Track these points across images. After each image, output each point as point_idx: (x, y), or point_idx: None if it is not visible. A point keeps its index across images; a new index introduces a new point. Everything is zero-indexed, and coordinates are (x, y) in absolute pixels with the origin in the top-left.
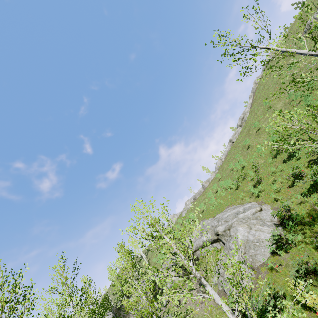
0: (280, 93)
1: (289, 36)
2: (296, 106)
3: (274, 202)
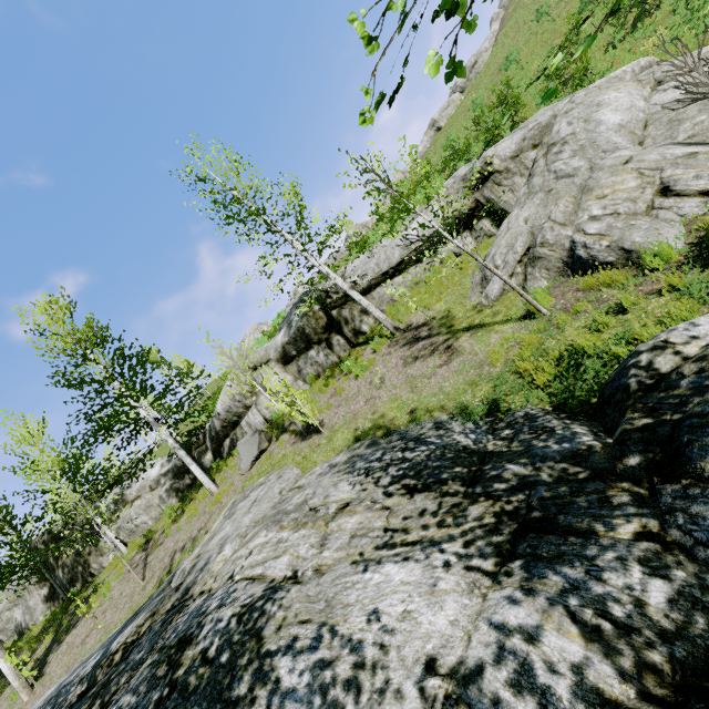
0: None
1: None
2: None
3: None
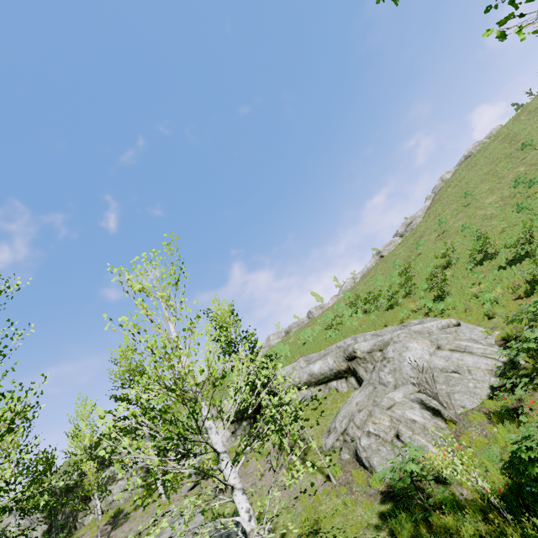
0: (494, 184)
1: (520, 118)
2: (527, 199)
3: (483, 321)
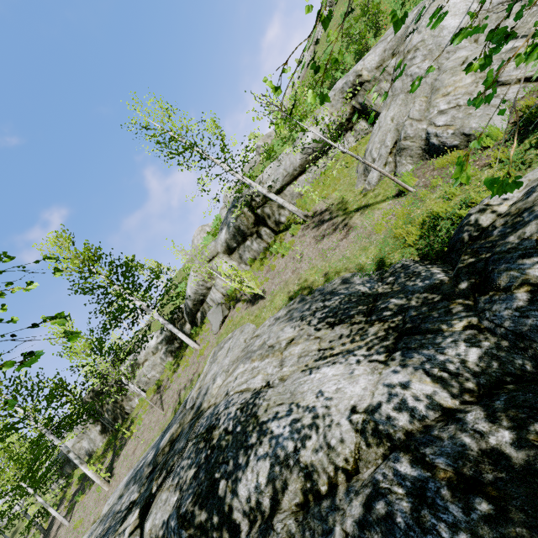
0: None
1: None
2: None
3: None
